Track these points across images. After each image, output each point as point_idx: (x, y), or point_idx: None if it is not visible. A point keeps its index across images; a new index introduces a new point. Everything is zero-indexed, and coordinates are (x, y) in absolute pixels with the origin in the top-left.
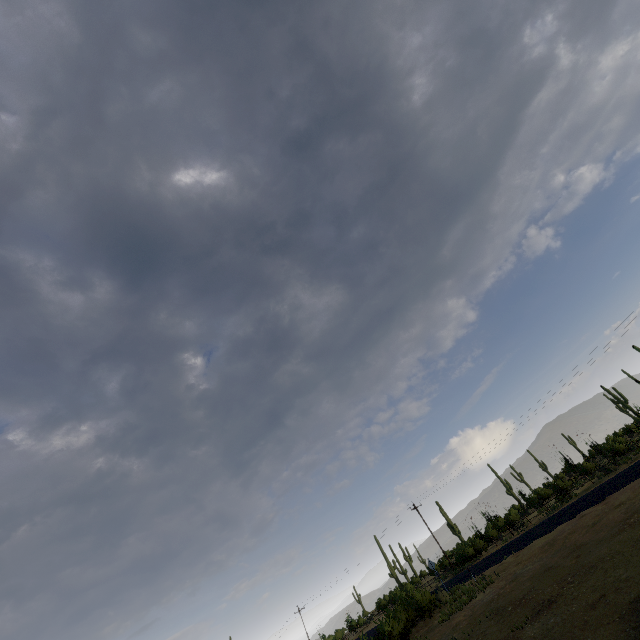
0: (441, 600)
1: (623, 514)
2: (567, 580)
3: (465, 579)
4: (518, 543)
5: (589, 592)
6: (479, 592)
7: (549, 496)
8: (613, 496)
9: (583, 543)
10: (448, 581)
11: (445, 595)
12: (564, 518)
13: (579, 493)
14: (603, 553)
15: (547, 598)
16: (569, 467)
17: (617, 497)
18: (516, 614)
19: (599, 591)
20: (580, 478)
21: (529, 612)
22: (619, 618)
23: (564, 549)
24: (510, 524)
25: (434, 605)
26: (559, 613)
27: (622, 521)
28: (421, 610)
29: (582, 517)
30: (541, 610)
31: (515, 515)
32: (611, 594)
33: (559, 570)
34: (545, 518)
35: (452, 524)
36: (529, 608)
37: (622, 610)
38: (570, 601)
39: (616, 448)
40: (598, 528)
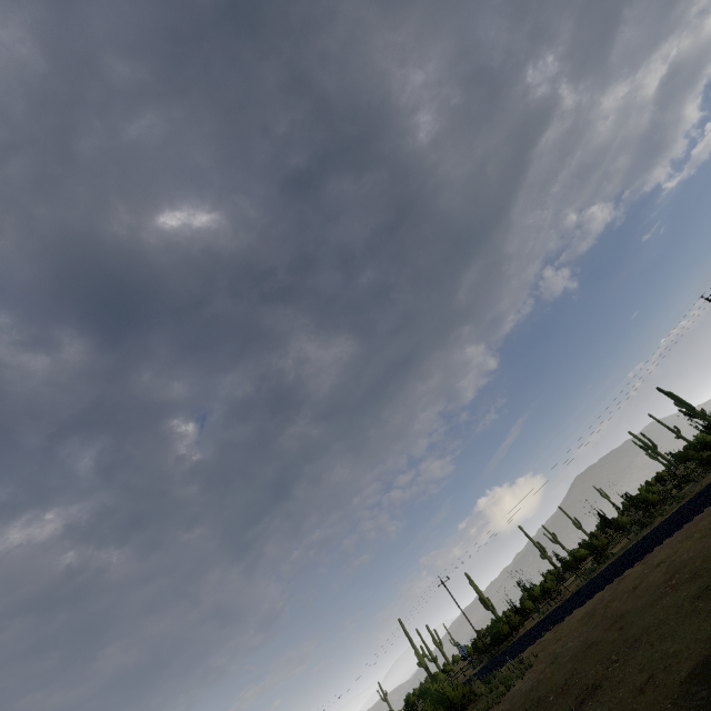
0: (476, 692)
1: (664, 575)
2: (611, 658)
3: (501, 663)
4: (556, 615)
5: (636, 672)
6: (517, 679)
7: (585, 557)
8: (652, 554)
9: (625, 612)
10: (483, 667)
11: (480, 686)
12: (603, 583)
13: (616, 552)
14: (647, 623)
15: (591, 683)
16: (604, 523)
17: (656, 555)
18: (559, 705)
19: (647, 670)
20: (616, 535)
21: (573, 702)
22: (671, 704)
23: (605, 620)
24: (547, 593)
25: (468, 699)
26: (605, 701)
27: (663, 583)
28: (454, 707)
29: (621, 580)
30: (586, 698)
31: (551, 582)
32: (660, 674)
33: (602, 646)
34: (583, 583)
35: (484, 598)
36: (572, 696)
37: (673, 693)
38: (616, 685)
39: (650, 499)
40: (639, 593)
